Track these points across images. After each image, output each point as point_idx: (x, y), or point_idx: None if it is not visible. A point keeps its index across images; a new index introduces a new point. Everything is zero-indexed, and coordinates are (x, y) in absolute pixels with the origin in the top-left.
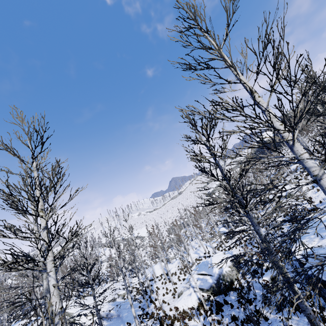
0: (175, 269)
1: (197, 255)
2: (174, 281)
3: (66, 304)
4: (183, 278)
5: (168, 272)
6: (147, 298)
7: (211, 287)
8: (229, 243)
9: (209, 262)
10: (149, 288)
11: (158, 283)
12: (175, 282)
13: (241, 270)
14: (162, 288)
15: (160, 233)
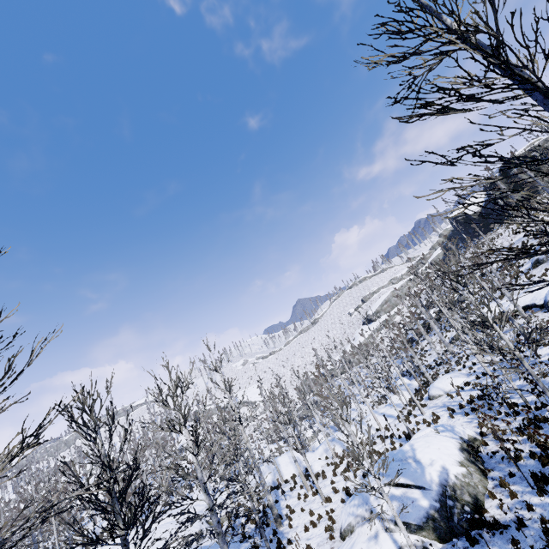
0: (322, 464)
1: (362, 435)
2: (324, 493)
3: (104, 548)
4: (343, 486)
5: (312, 474)
6: (271, 536)
7: (429, 519)
8: (430, 408)
9: (410, 454)
10: (273, 513)
11: (290, 497)
12: (328, 496)
13: (490, 471)
14: (301, 509)
15: (285, 393)
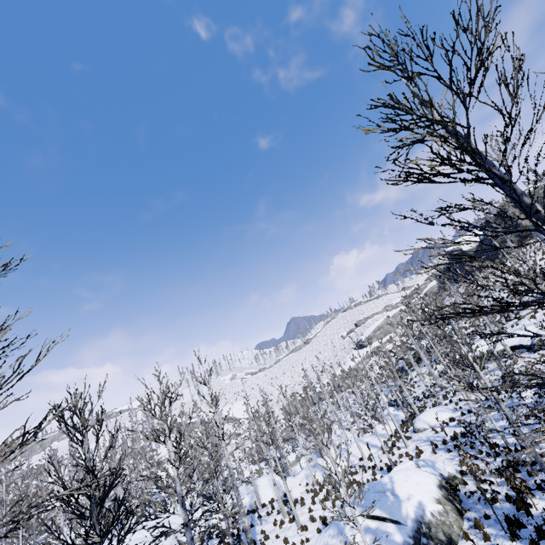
0: (302, 491)
1: (345, 463)
2: (301, 520)
3: None
4: (320, 515)
5: (290, 500)
6: None
7: None
8: (414, 441)
9: (388, 487)
10: (247, 537)
11: (266, 523)
12: (304, 525)
13: (466, 512)
14: (276, 536)
15: (270, 412)
